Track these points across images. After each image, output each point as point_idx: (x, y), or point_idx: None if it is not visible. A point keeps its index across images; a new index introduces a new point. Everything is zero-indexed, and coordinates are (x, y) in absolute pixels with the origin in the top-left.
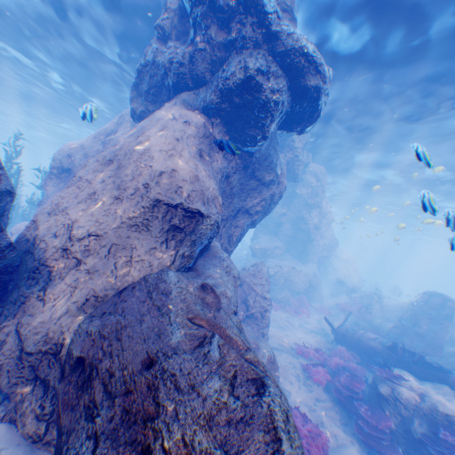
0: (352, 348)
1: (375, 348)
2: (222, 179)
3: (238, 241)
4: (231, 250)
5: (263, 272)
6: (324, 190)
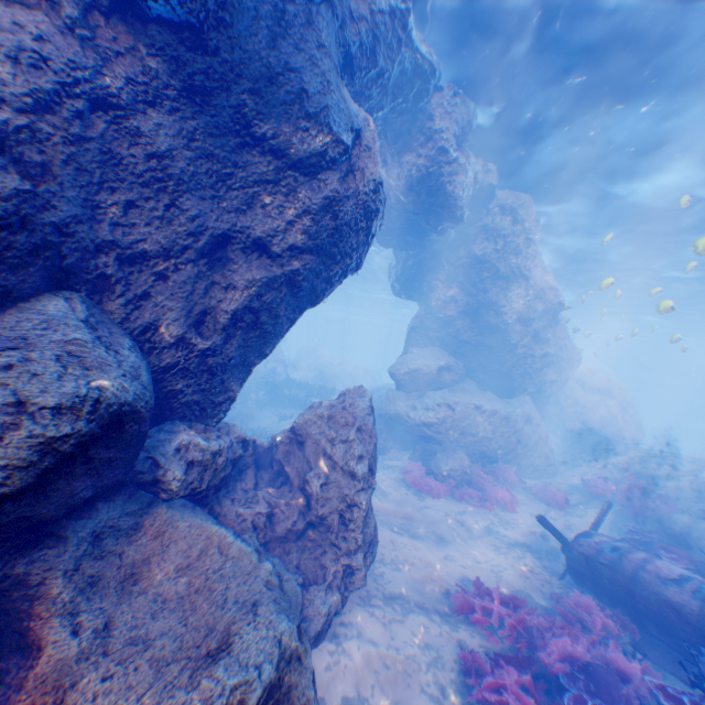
0: (618, 601)
1: (682, 609)
2: (86, 110)
3: (254, 330)
4: (219, 351)
5: (356, 412)
6: (532, 241)
